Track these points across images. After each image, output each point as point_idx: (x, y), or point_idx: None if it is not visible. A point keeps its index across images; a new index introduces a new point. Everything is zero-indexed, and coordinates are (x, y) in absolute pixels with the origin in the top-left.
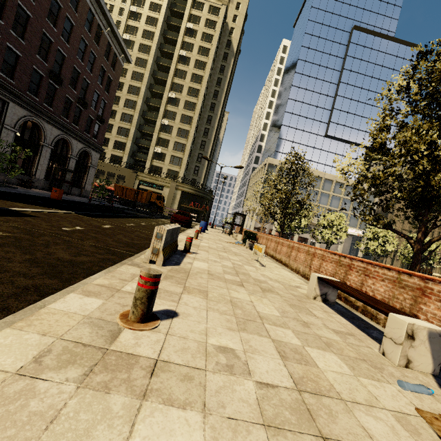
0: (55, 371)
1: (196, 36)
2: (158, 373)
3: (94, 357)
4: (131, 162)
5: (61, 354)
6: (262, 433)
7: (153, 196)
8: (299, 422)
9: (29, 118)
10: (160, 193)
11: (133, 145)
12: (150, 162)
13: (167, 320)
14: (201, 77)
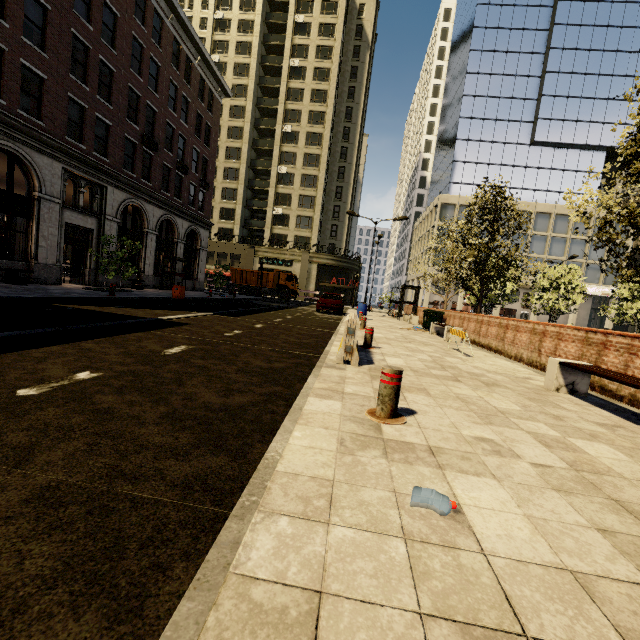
0: (362, 451)
1: (309, 32)
2: (439, 455)
3: (379, 444)
4: (245, 234)
5: (353, 441)
6: (554, 494)
7: (282, 277)
8: (585, 489)
9: (129, 201)
10: (289, 271)
11: (244, 210)
12: (270, 230)
13: (410, 416)
14: (325, 92)
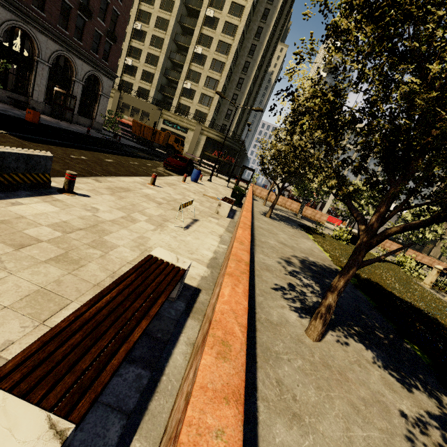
0: None
1: None
2: None
3: None
4: (159, 97)
5: None
6: None
7: (171, 138)
8: None
9: (15, 23)
10: (184, 136)
11: (162, 77)
12: (178, 99)
13: None
14: None
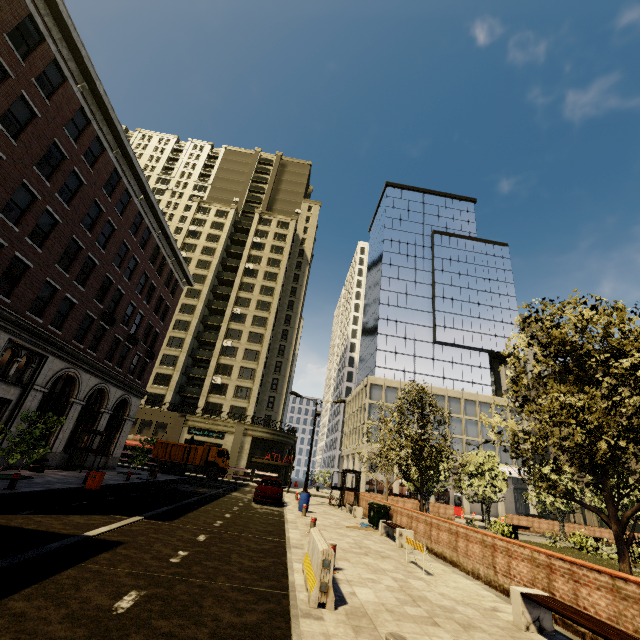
0: None
1: (264, 248)
2: None
3: None
4: (177, 400)
5: None
6: None
7: (212, 452)
8: None
9: (67, 370)
10: (220, 443)
11: (181, 376)
12: (205, 398)
13: None
14: (272, 289)
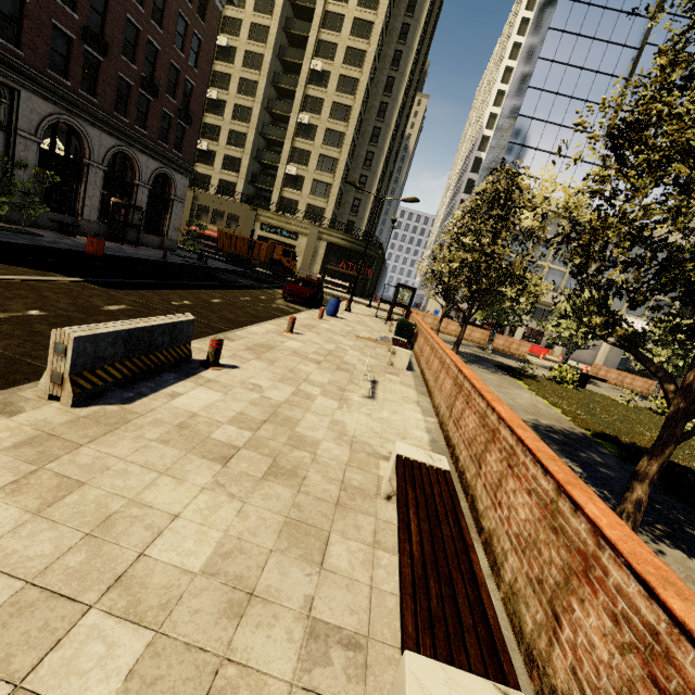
0: None
1: None
2: None
3: None
4: (251, 192)
5: None
6: None
7: (277, 251)
8: None
9: (59, 117)
10: (294, 245)
11: (252, 162)
12: (279, 192)
13: None
14: (370, 25)
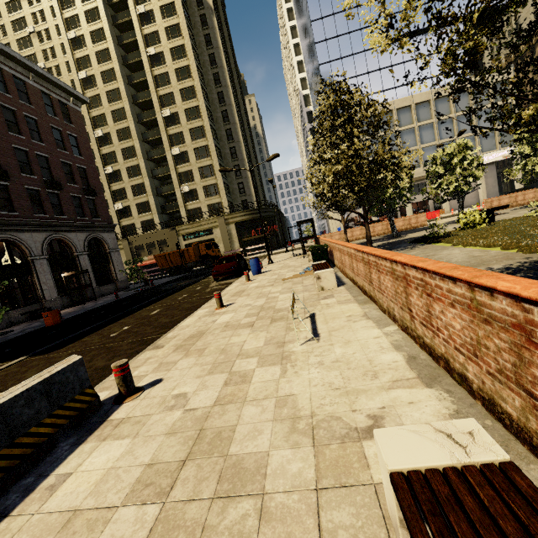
0: None
1: (154, 18)
2: None
3: None
4: (166, 219)
5: None
6: None
7: (201, 248)
8: None
9: None
10: (212, 238)
11: (156, 198)
12: (184, 208)
13: None
14: (187, 68)
